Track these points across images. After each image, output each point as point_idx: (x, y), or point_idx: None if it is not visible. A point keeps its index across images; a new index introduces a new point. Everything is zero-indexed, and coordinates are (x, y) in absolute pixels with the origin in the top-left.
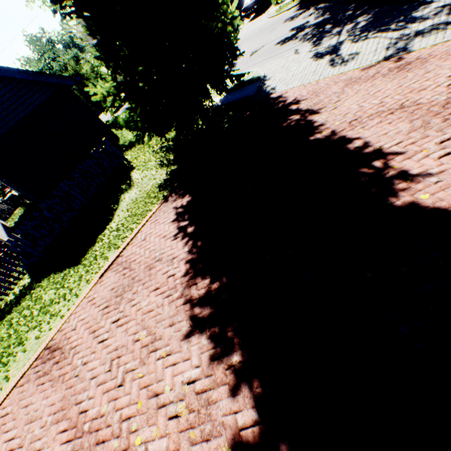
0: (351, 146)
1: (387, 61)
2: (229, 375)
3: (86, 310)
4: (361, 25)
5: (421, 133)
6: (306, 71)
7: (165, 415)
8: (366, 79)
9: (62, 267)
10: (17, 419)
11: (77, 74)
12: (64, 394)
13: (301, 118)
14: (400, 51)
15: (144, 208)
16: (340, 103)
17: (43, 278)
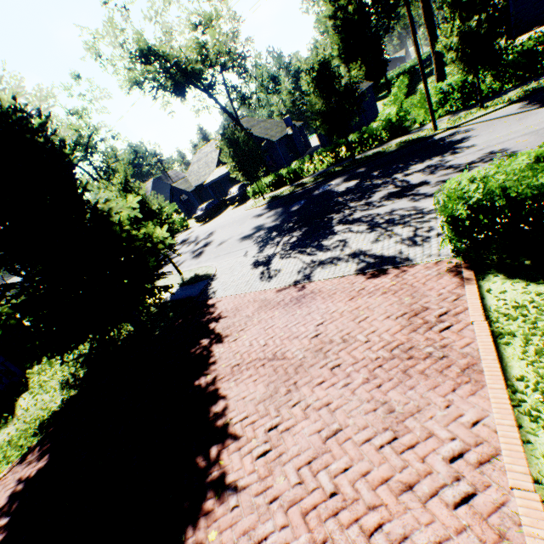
0: (213, 409)
1: (295, 286)
2: None
3: None
4: (293, 239)
5: (266, 407)
6: (243, 278)
7: None
8: (273, 306)
9: None
10: None
11: None
12: None
13: (208, 345)
14: (306, 278)
15: None
16: (242, 332)
17: None
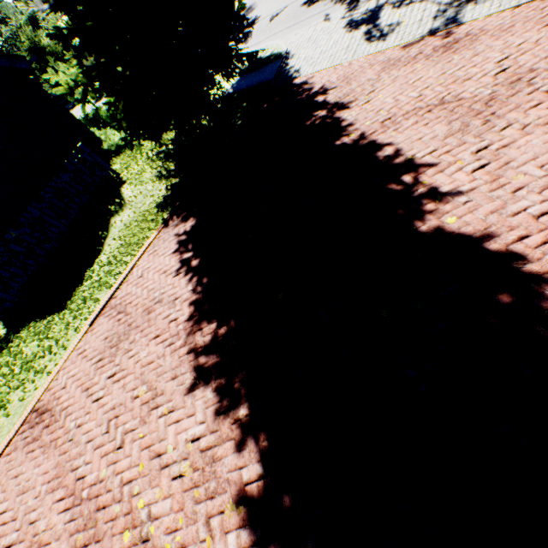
0: (381, 155)
1: (433, 37)
2: (235, 430)
3: (76, 364)
4: None
5: (458, 139)
6: (337, 47)
7: (169, 476)
8: (406, 62)
9: (44, 313)
10: (7, 491)
11: (36, 46)
12: (58, 461)
13: (327, 115)
14: (449, 23)
15: (140, 235)
16: (373, 94)
17: (22, 328)
